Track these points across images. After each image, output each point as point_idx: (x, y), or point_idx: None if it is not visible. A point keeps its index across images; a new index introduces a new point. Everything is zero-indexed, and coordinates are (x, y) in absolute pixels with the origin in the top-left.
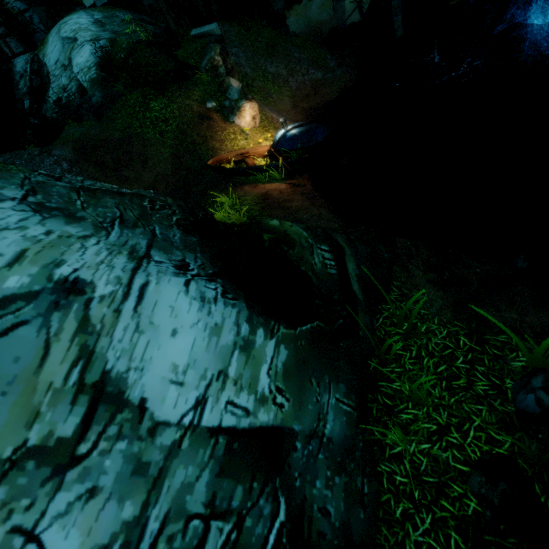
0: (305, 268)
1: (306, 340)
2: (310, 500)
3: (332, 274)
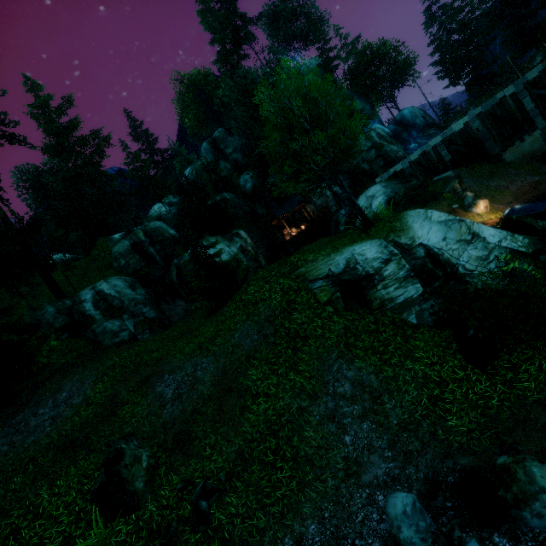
0: (533, 225)
1: (536, 240)
2: None
3: None
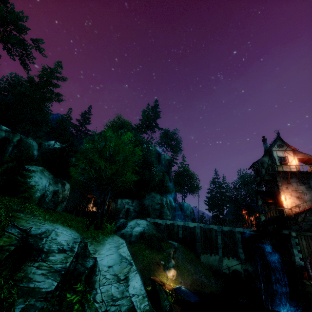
0: (161, 300)
1: None
2: None
3: (166, 309)
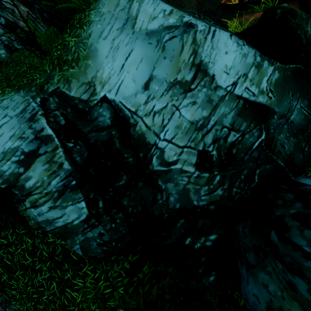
0: (300, 32)
1: (291, 72)
2: (276, 139)
3: None
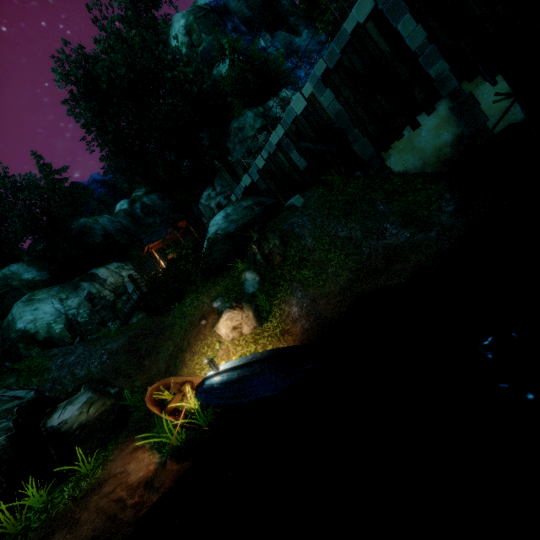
0: None
1: None
2: None
3: None
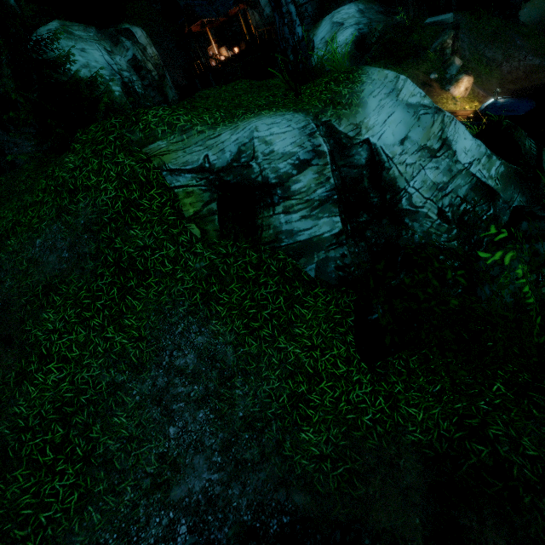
0: (520, 144)
1: (513, 171)
2: (501, 218)
3: (533, 153)
